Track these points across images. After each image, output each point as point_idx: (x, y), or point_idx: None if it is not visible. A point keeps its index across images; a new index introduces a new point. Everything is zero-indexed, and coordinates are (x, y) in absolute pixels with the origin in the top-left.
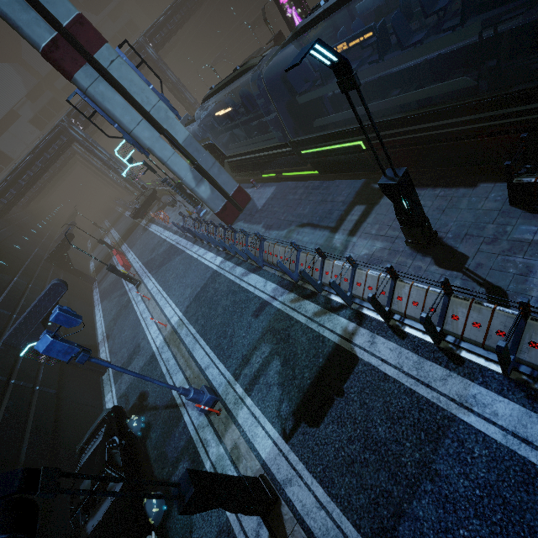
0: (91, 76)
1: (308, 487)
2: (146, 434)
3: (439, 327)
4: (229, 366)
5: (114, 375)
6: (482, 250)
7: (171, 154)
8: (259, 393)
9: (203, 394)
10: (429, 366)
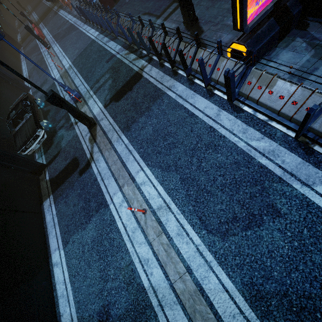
0: None
1: (108, 120)
2: (47, 113)
3: (173, 58)
4: (89, 84)
5: (33, 93)
6: (210, 29)
7: None
8: (99, 93)
9: (73, 91)
10: (165, 77)
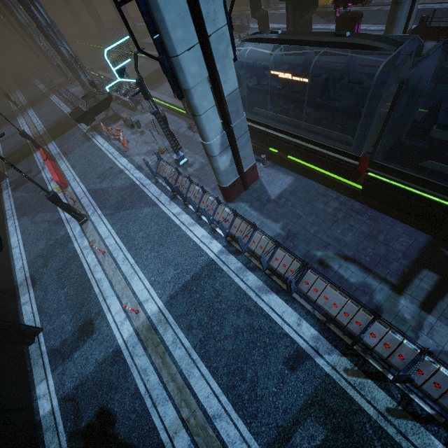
0: None
1: None
2: None
3: None
4: (257, 433)
5: (50, 354)
6: None
7: (209, 106)
8: None
9: None
10: None
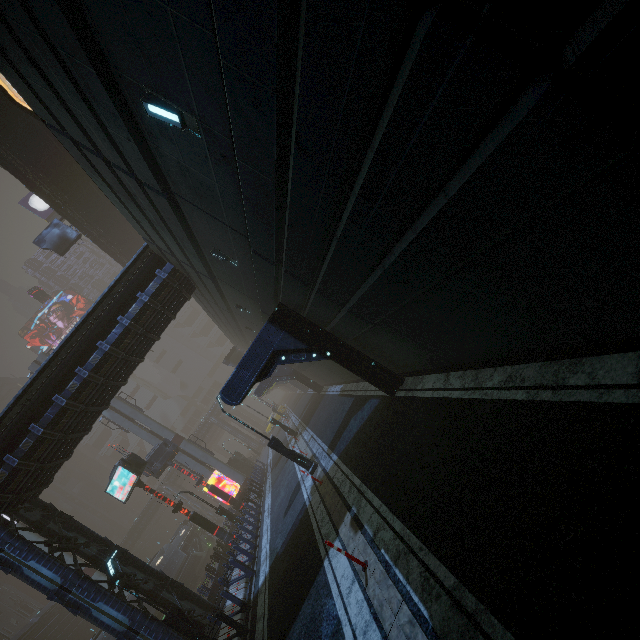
0: None
1: None
2: None
3: None
4: None
5: None
6: None
7: None
8: None
9: None
10: None
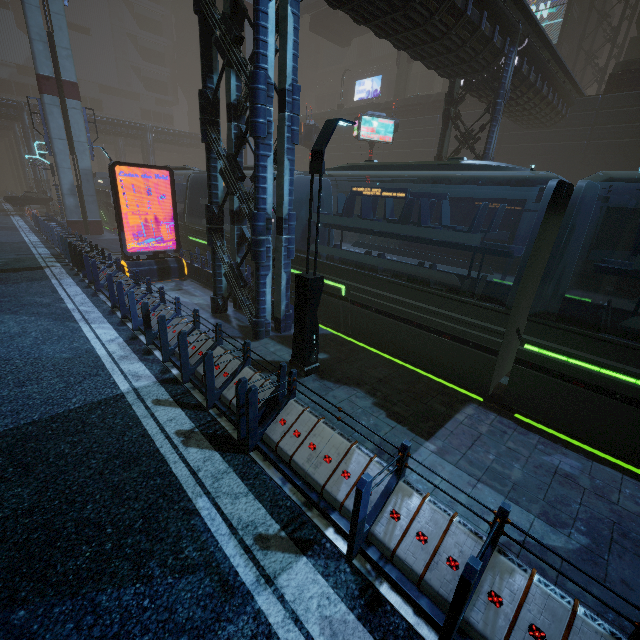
0: (54, 102)
1: None
2: None
3: None
4: None
5: None
6: None
7: (67, 167)
8: None
9: None
10: (65, 274)
